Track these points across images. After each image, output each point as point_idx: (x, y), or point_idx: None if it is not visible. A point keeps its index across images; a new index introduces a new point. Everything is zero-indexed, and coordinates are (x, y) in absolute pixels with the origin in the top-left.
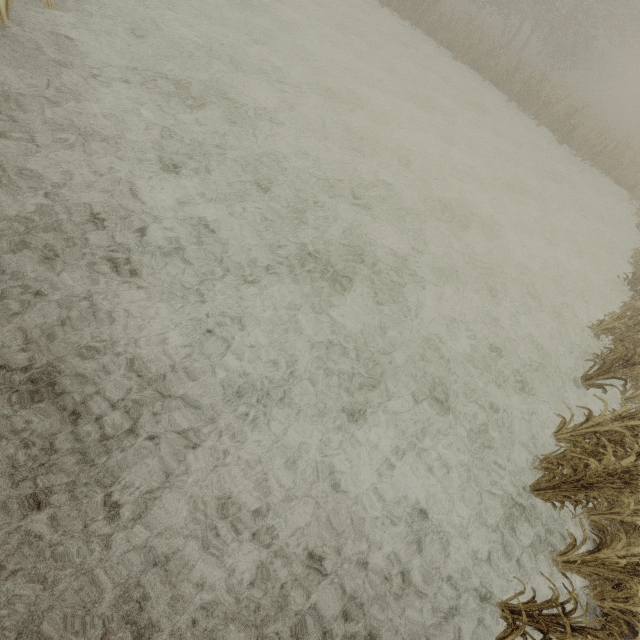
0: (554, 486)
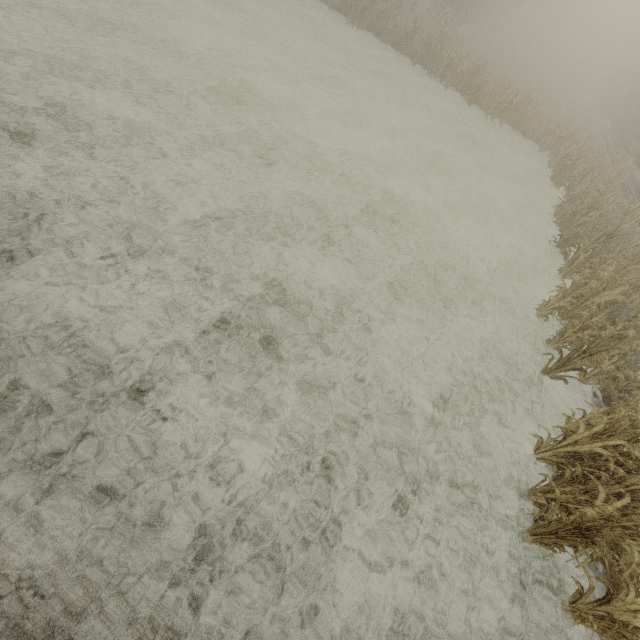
0: (550, 533)
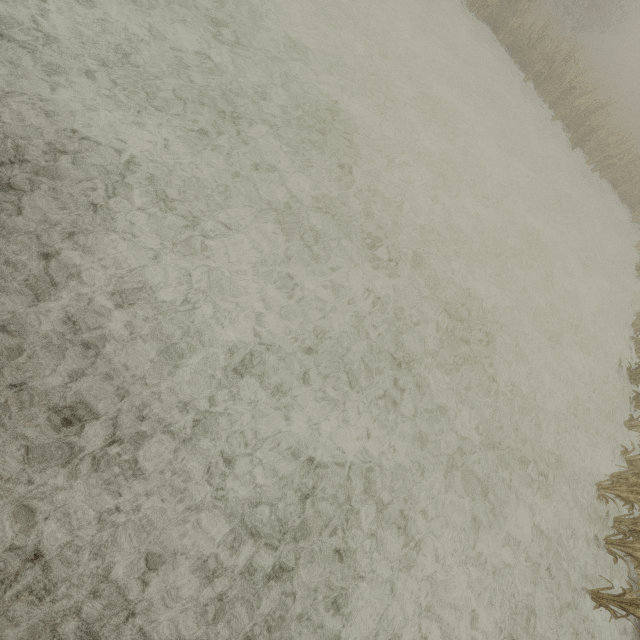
0: None
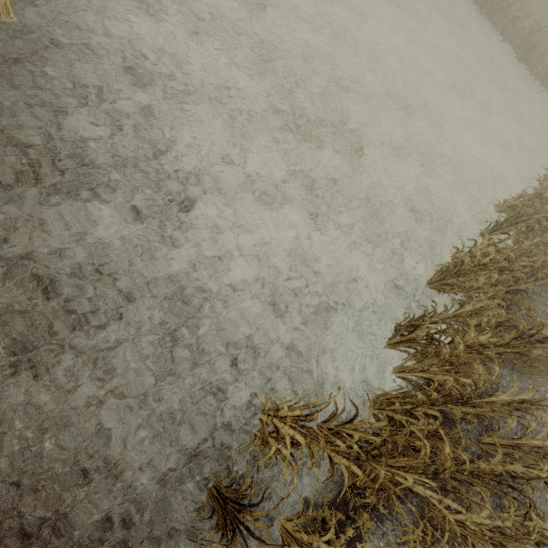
0: (440, 279)
